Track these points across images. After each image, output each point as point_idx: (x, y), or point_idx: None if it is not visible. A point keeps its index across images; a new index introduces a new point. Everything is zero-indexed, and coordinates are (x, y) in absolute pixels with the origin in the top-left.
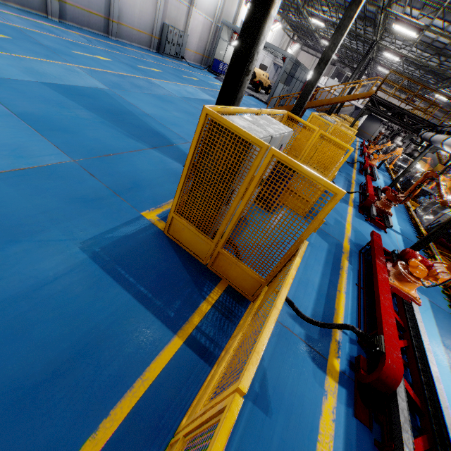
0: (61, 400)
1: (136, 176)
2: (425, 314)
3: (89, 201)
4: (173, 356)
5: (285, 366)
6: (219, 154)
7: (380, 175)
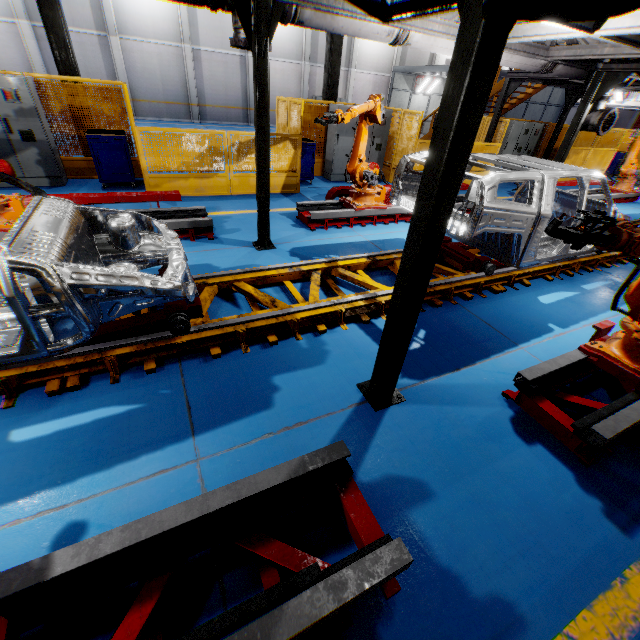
0: None
1: None
2: None
3: None
4: None
5: None
6: None
7: (632, 210)
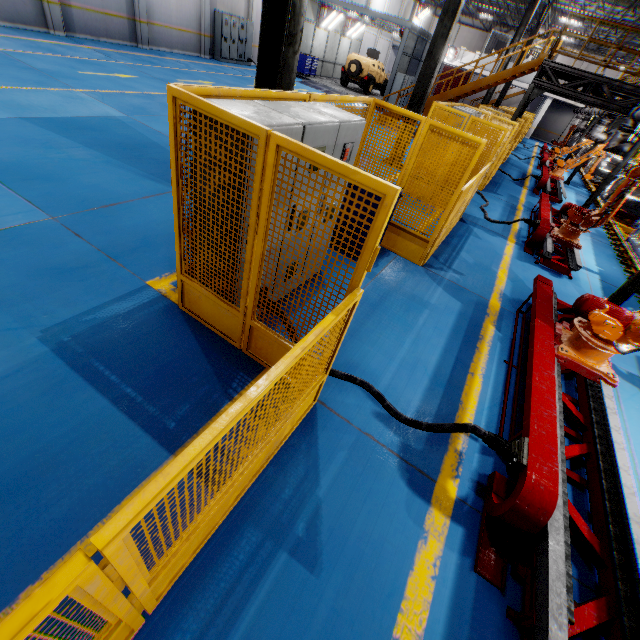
0: None
1: (147, 231)
2: (632, 401)
3: (67, 271)
4: None
5: (356, 495)
6: (209, 164)
7: (570, 194)
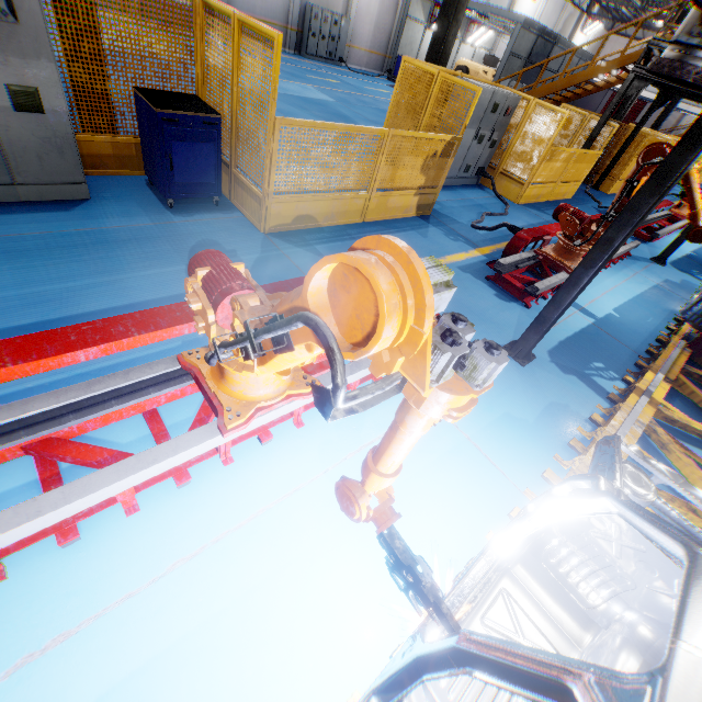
0: None
1: None
2: None
3: None
4: None
5: None
6: None
7: None
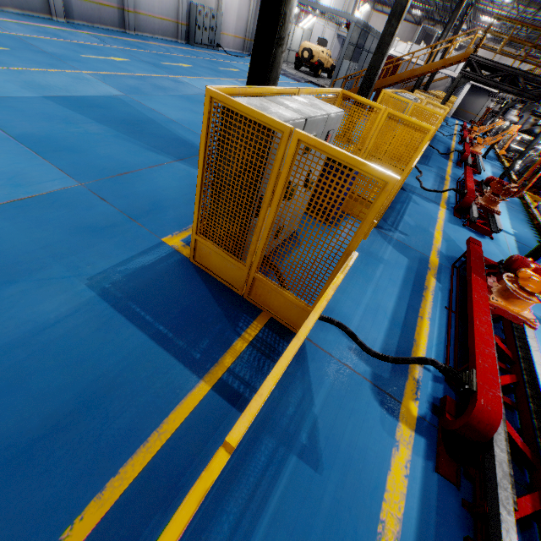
0: (62, 458)
1: (156, 196)
2: None
3: (99, 229)
4: (197, 405)
5: (342, 413)
6: (234, 150)
7: (487, 166)
